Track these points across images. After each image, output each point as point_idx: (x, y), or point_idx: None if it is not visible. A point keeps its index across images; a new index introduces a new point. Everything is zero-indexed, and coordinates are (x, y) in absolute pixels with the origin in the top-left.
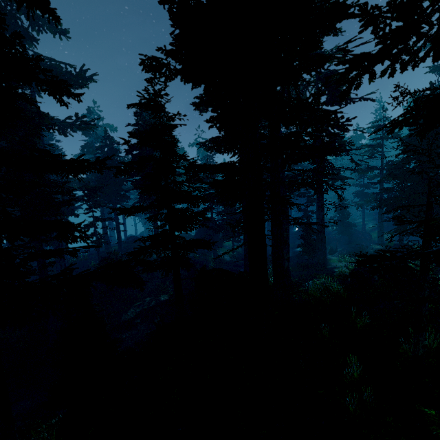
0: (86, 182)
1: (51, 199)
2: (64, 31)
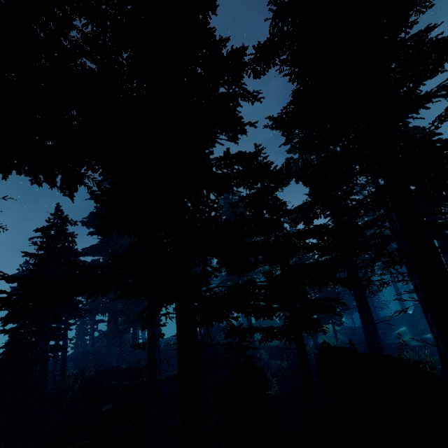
0: None
1: None
2: None
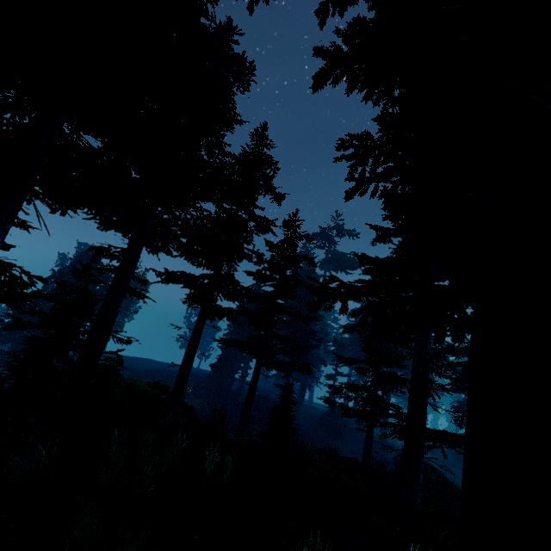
0: (344, 341)
1: (306, 339)
2: (356, 234)
